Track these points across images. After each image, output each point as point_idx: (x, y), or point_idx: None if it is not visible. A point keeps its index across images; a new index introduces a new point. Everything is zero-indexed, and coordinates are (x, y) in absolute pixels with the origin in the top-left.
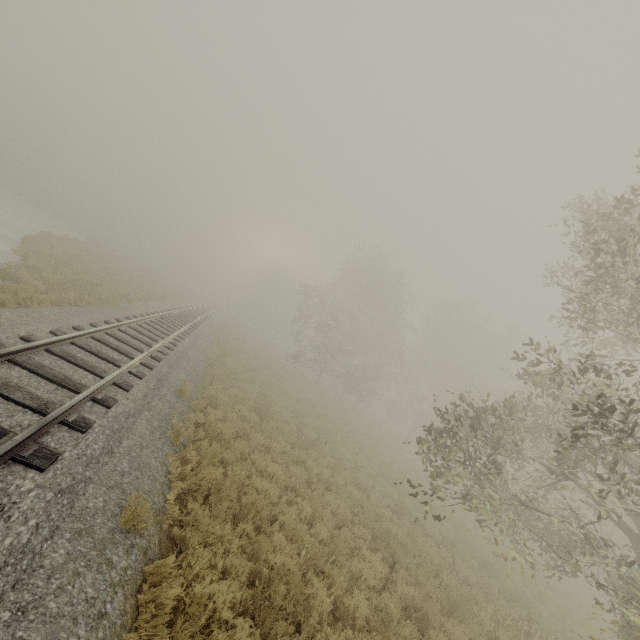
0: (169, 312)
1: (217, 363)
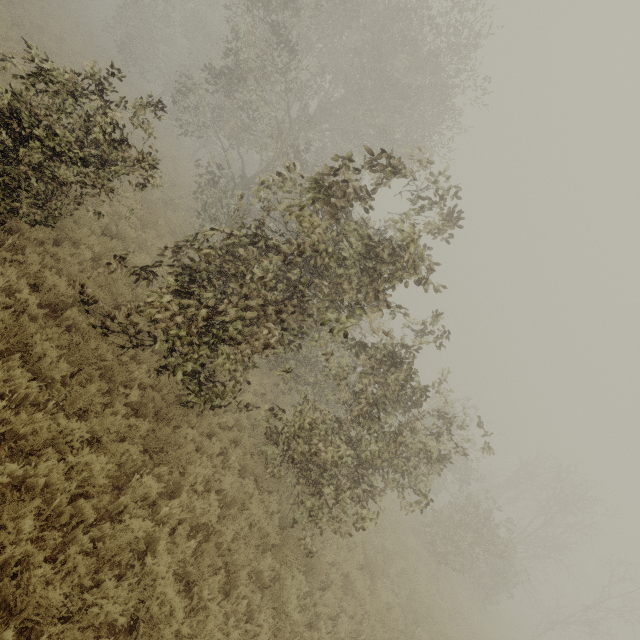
0: None
1: None
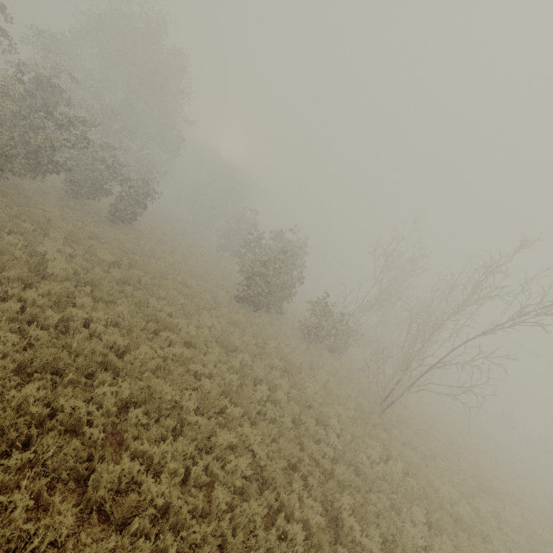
0: None
1: None
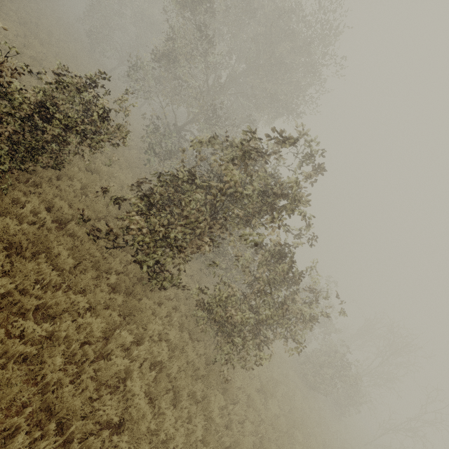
0: None
1: None
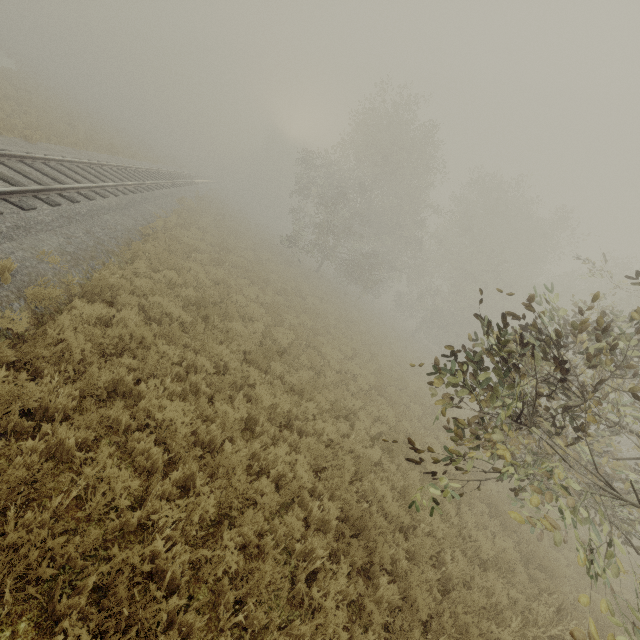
0: (102, 163)
1: (160, 235)
